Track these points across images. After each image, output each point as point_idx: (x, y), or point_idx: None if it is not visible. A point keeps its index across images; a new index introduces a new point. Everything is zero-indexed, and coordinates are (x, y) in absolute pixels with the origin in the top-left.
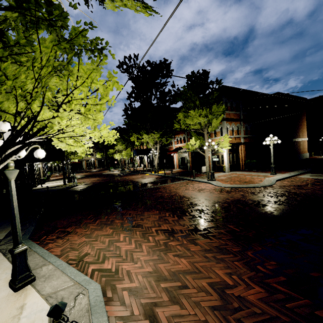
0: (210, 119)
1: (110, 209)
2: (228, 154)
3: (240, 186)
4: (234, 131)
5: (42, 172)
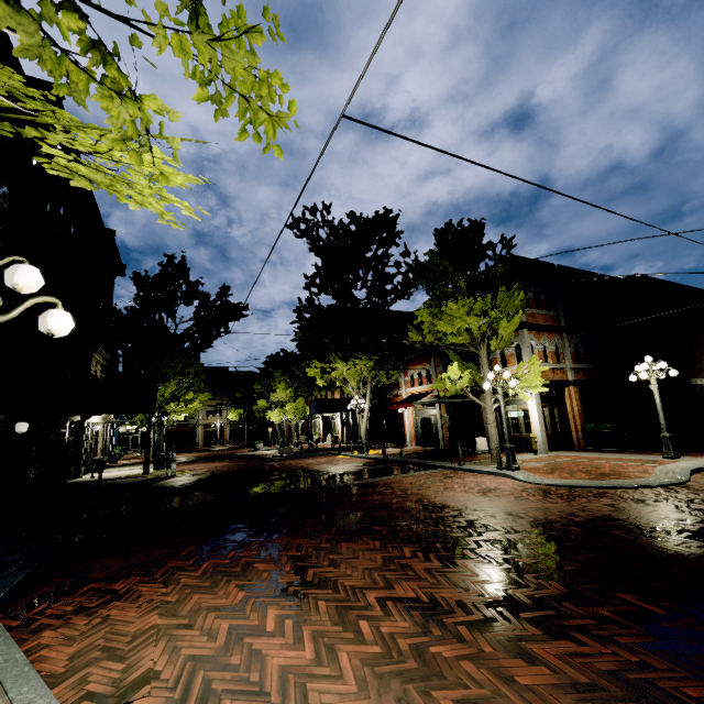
0: (494, 322)
1: (246, 533)
2: (540, 408)
3: (594, 483)
4: (550, 354)
5: (103, 445)
